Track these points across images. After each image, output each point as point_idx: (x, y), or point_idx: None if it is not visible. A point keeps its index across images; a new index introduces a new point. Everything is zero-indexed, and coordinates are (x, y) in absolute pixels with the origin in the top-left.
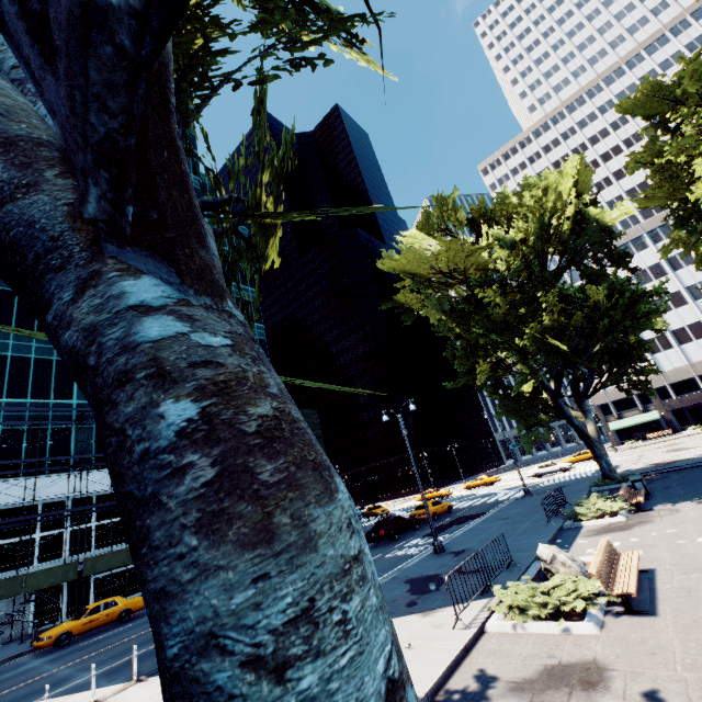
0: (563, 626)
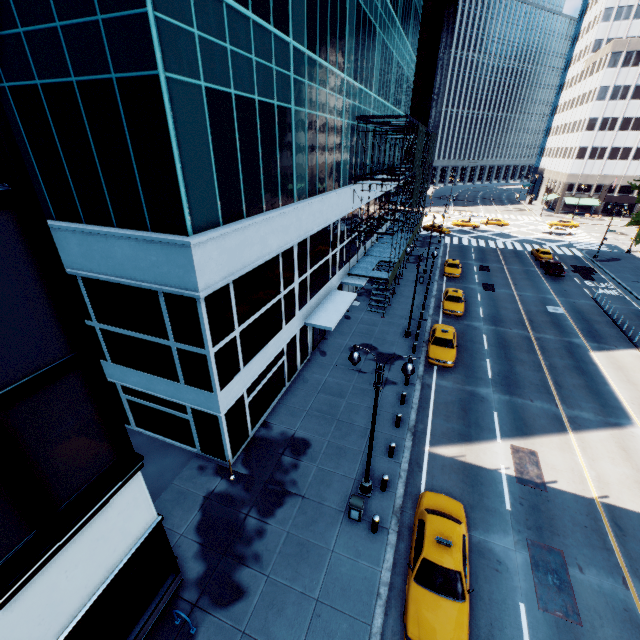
0: None
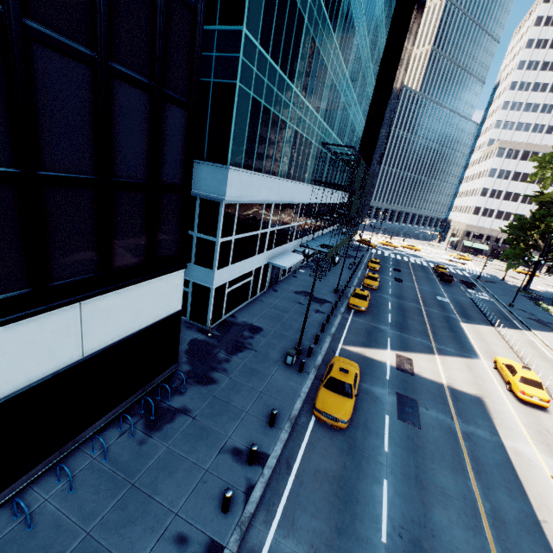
0: None
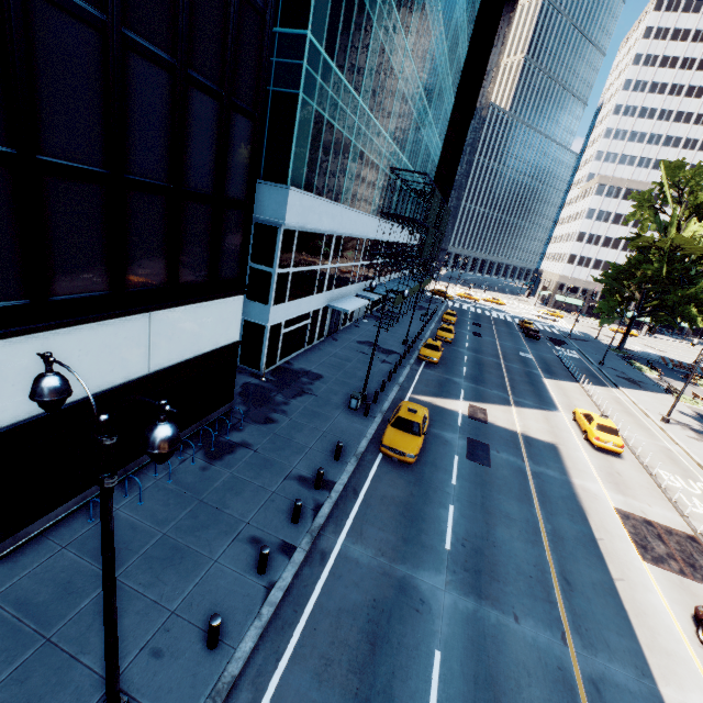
0: (699, 407)
